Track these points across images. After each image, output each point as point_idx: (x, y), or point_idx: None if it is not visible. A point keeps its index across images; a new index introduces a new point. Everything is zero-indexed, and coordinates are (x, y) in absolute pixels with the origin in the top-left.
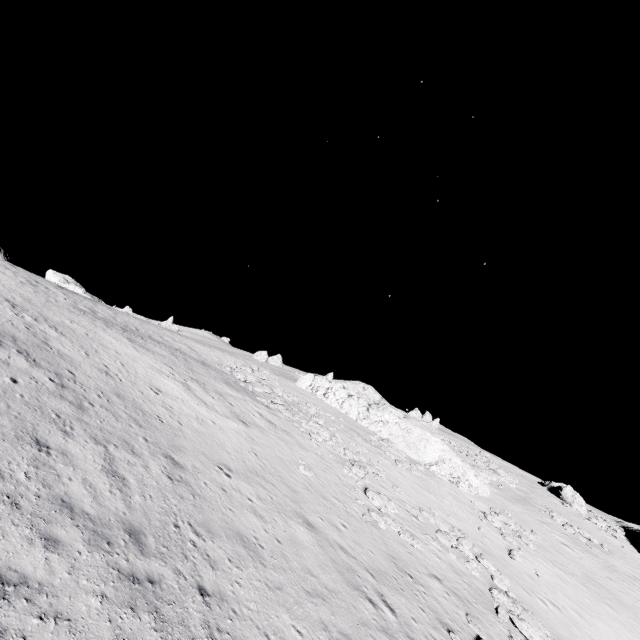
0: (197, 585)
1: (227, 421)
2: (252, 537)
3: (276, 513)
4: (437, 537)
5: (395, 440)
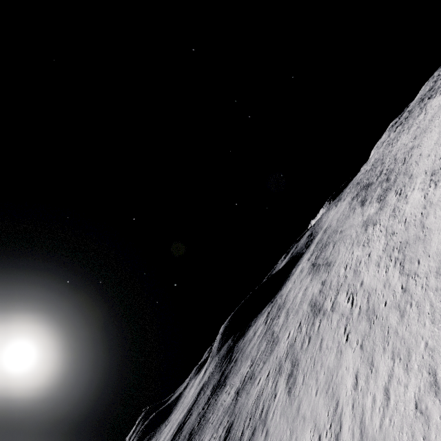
0: None
1: None
2: None
3: None
4: None
5: None
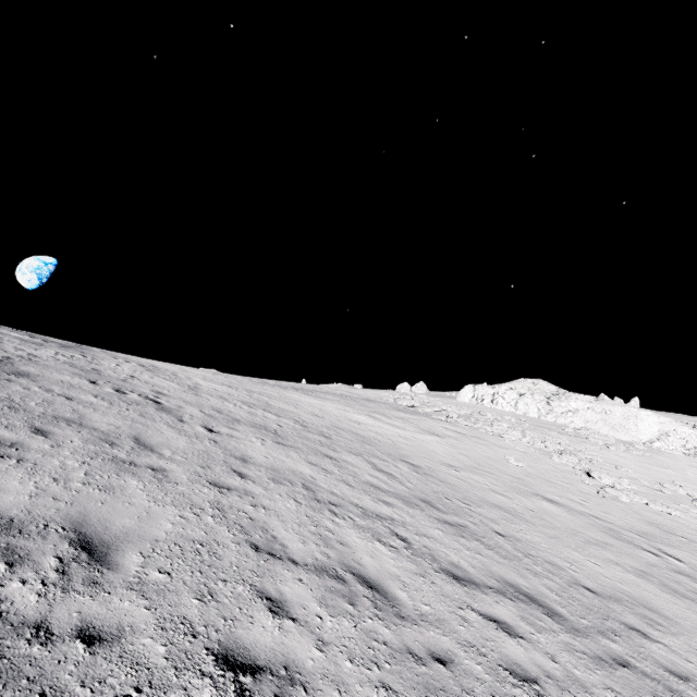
0: (492, 531)
1: (423, 436)
2: (508, 507)
3: (514, 493)
4: (696, 505)
5: (594, 426)
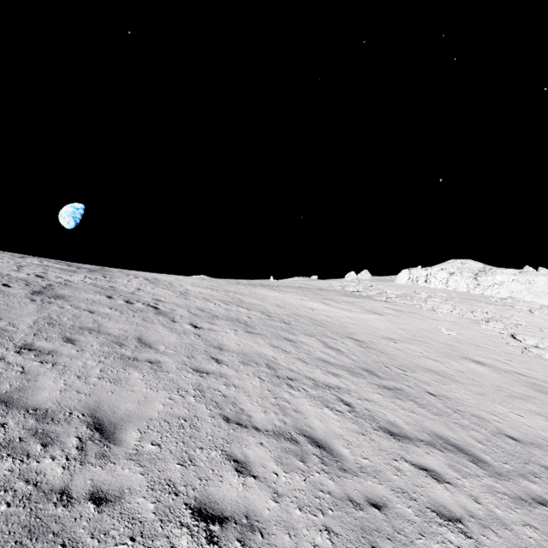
0: (425, 392)
1: (366, 315)
2: (439, 371)
3: (445, 358)
4: None
5: (519, 295)
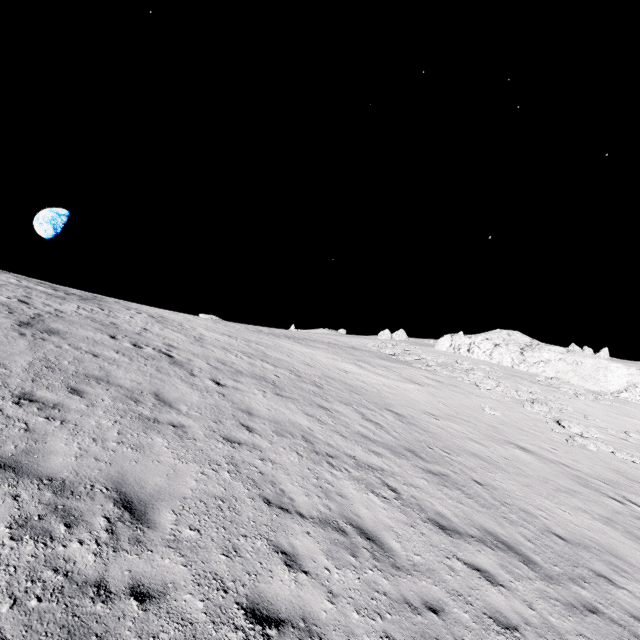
0: (471, 479)
1: (405, 384)
2: (484, 456)
3: (490, 441)
4: None
5: (565, 376)
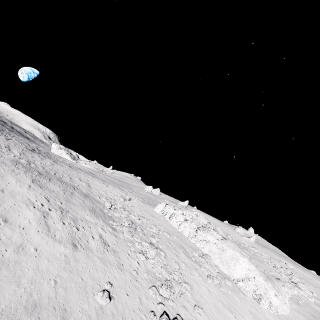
0: None
1: (55, 246)
2: None
3: None
4: None
5: (213, 256)
